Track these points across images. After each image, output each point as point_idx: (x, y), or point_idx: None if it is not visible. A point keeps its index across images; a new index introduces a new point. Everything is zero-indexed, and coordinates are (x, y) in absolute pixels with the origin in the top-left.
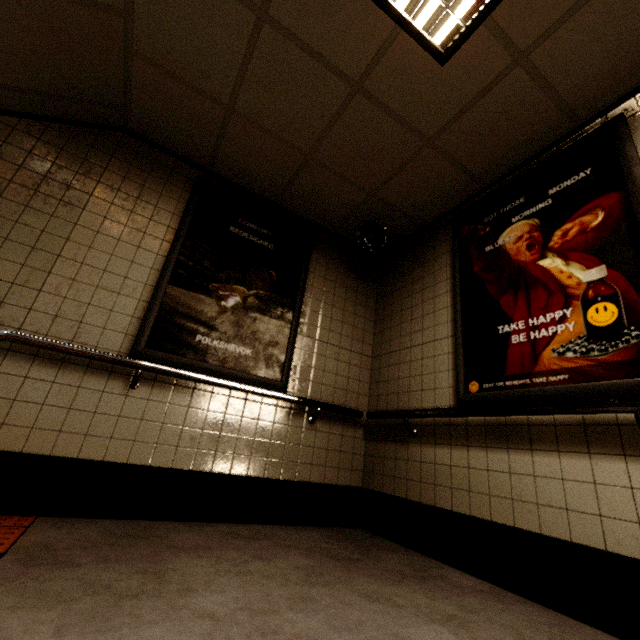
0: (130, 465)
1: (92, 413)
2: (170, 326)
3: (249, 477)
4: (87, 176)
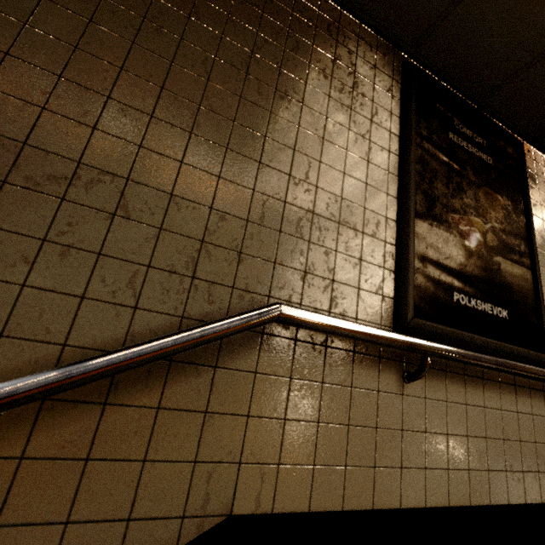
0: (429, 509)
1: (373, 428)
2: (425, 280)
3: (543, 504)
4: (295, 54)
